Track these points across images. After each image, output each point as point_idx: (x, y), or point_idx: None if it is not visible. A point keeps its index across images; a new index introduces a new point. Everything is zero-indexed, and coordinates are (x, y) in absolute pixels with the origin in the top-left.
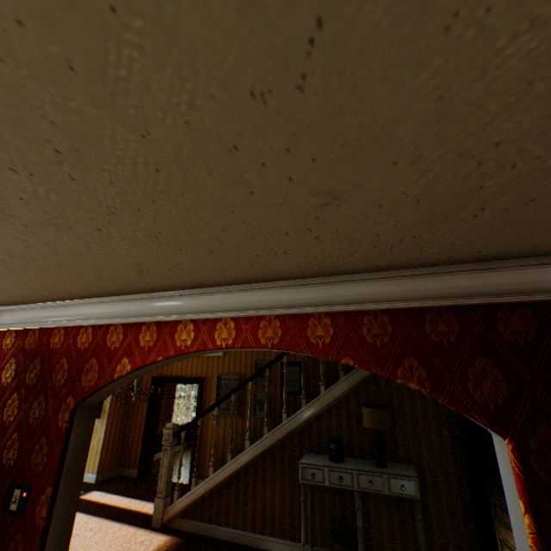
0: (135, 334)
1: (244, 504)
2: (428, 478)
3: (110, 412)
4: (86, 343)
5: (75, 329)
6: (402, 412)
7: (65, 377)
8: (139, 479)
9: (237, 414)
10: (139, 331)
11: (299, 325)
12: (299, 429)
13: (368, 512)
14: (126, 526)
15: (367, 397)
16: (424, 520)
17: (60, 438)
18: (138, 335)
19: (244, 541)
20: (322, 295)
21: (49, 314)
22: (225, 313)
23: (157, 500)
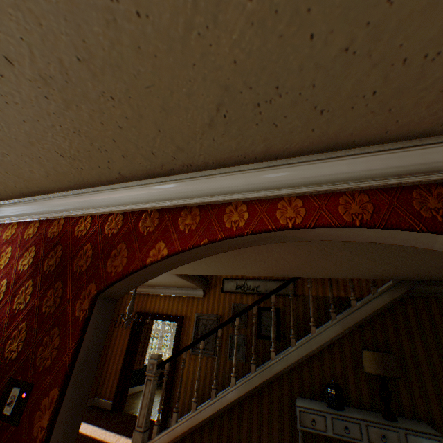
0: (172, 218)
1: None
2: None
3: None
4: (114, 230)
5: (103, 217)
6: (403, 361)
7: (88, 263)
8: (113, 411)
9: (213, 354)
10: (177, 215)
11: (397, 198)
12: (288, 370)
13: None
14: None
15: (362, 342)
16: None
17: (75, 329)
18: (176, 219)
19: None
20: (432, 160)
21: (77, 202)
22: (290, 189)
23: (135, 434)
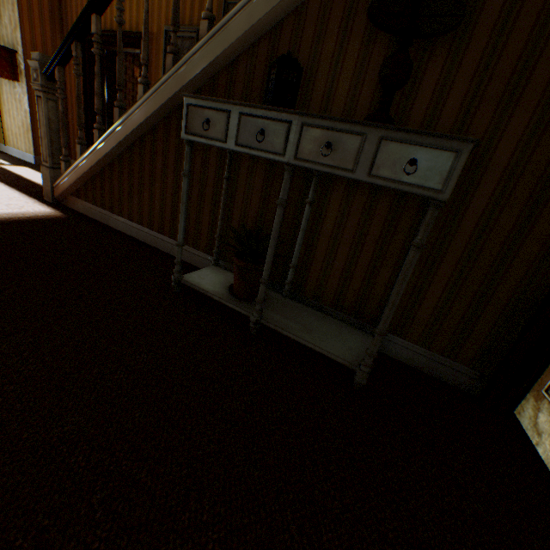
0: None
1: (140, 193)
2: (484, 193)
3: (29, 76)
4: None
5: None
6: (515, 4)
7: None
8: None
9: None
10: None
11: None
12: (229, 64)
13: (319, 235)
14: (12, 192)
15: None
16: (422, 267)
17: None
18: None
19: (139, 238)
20: None
21: None
22: None
23: (44, 171)
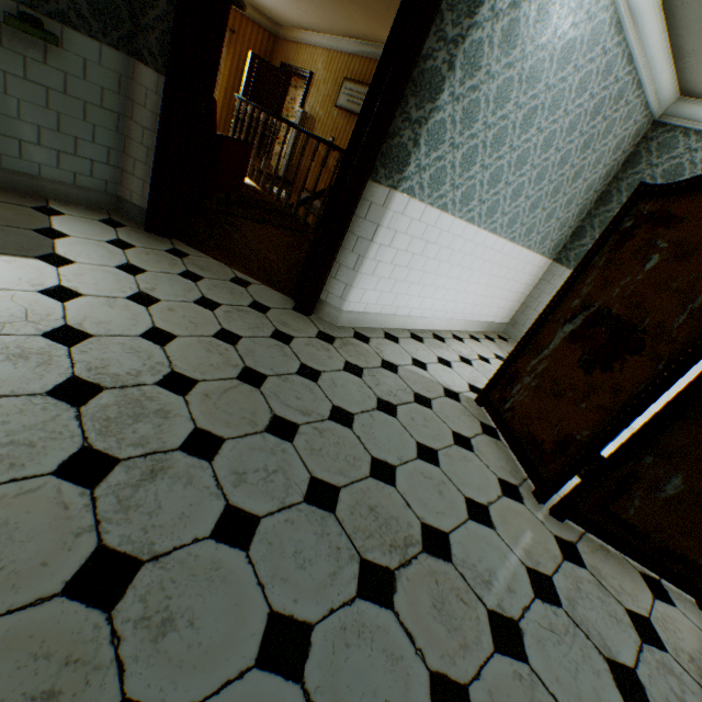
0: None
1: None
2: None
3: None
4: None
5: None
6: None
7: None
8: None
9: None
10: None
11: None
12: None
13: None
14: None
15: None
16: None
17: None
18: None
19: None
20: None
21: None
22: None
23: None
